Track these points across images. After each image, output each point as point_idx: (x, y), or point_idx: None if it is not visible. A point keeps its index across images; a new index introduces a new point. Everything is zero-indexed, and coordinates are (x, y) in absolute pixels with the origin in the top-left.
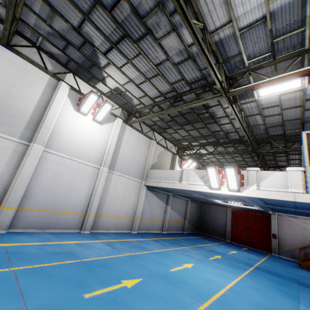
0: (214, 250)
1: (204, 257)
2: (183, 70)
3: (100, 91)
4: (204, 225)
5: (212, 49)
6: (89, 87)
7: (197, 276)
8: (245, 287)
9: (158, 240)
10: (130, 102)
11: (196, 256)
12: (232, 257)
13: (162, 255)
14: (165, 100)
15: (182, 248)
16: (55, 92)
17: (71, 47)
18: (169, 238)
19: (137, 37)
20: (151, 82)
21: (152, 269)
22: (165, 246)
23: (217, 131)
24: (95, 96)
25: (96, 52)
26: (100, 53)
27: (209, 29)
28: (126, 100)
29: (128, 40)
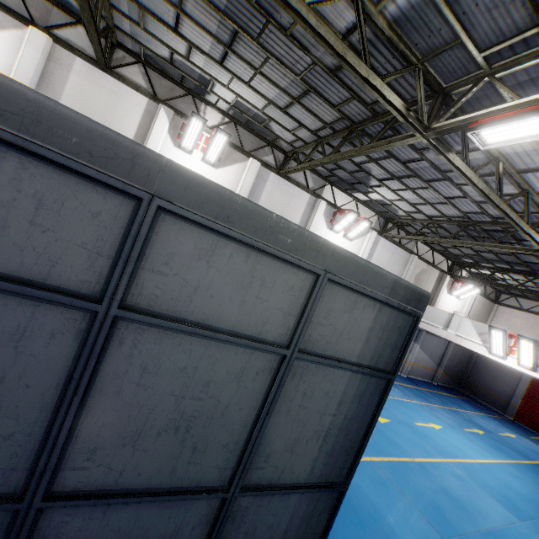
0: (475, 422)
1: (457, 425)
2: (486, 207)
3: (357, 199)
4: (470, 381)
5: (536, 205)
6: (345, 196)
7: (445, 439)
8: (500, 470)
9: (397, 384)
10: (392, 212)
11: (447, 421)
12: (502, 440)
13: (405, 406)
14: (449, 222)
15: (429, 404)
16: (314, 213)
17: (341, 169)
18: (411, 385)
19: (429, 178)
20: (434, 205)
21: (397, 415)
22: (407, 395)
23: (533, 264)
24: (354, 215)
25: (369, 177)
26: (375, 179)
27: (536, 190)
28: (388, 209)
29: (416, 178)
